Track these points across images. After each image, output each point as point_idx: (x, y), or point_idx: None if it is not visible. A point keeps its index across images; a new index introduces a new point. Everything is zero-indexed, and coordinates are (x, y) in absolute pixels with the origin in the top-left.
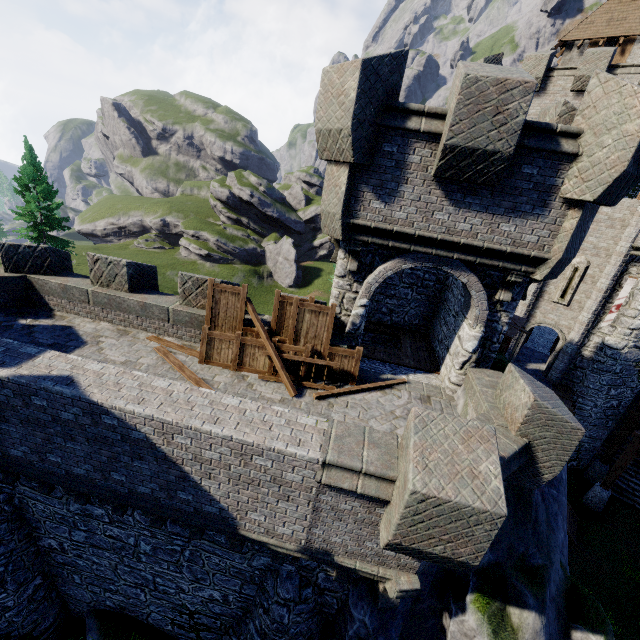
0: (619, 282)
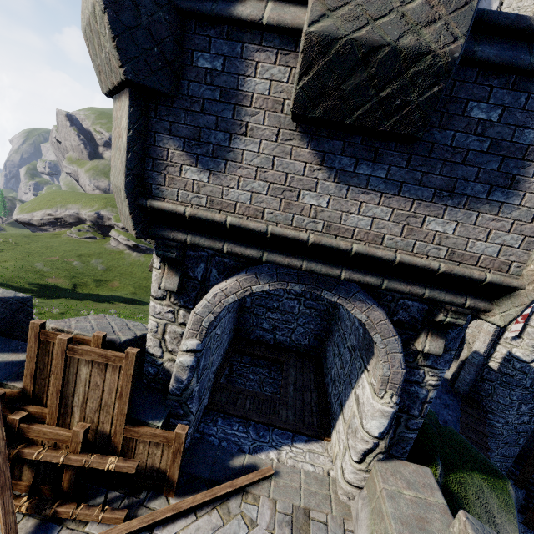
0: None
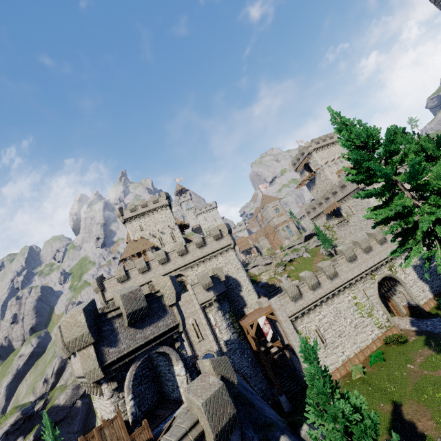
0: (208, 317)
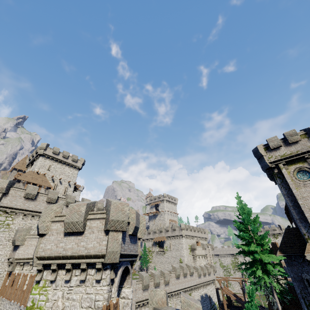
0: None
